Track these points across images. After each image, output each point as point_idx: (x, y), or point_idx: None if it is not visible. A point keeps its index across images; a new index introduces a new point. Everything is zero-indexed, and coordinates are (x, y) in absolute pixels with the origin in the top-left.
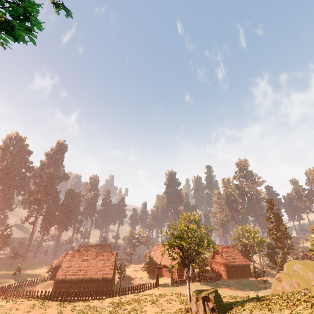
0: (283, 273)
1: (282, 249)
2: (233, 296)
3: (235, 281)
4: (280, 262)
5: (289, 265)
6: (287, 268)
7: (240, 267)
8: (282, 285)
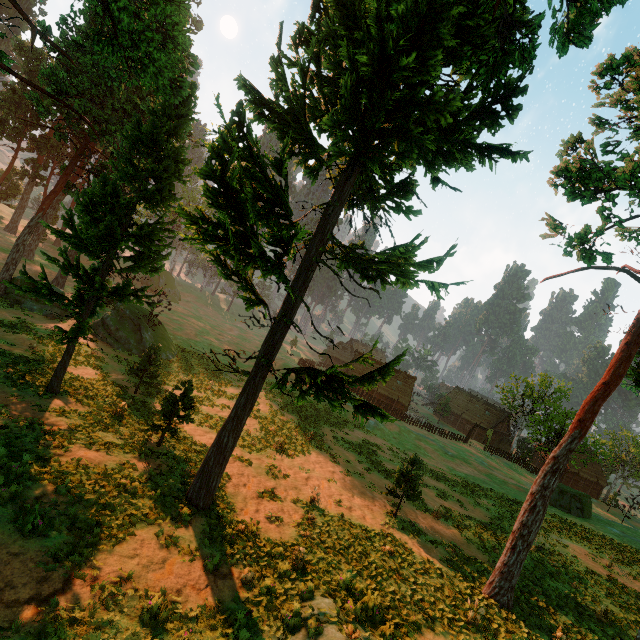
0: None
1: None
2: None
3: None
4: None
5: None
6: None
7: (586, 479)
8: None
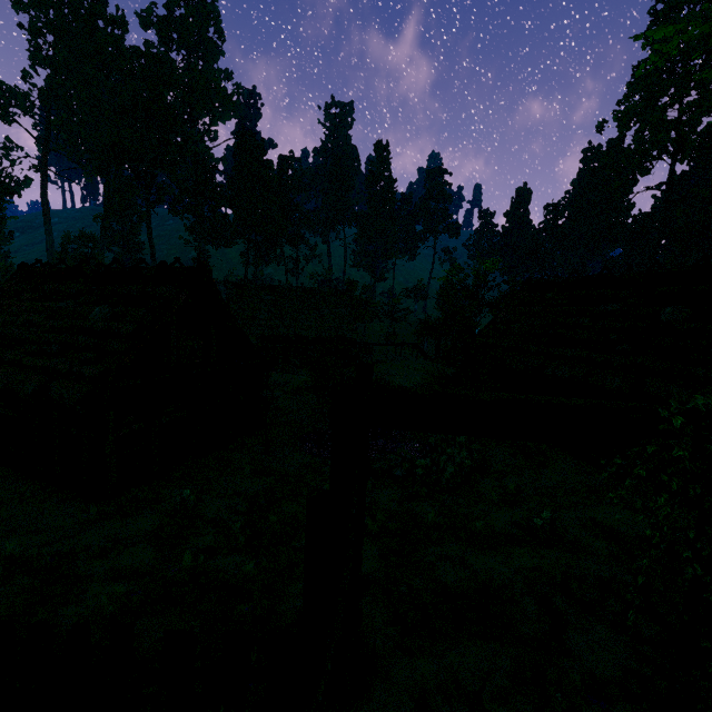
0: None
1: None
2: None
3: None
4: None
5: None
6: None
7: None
8: None
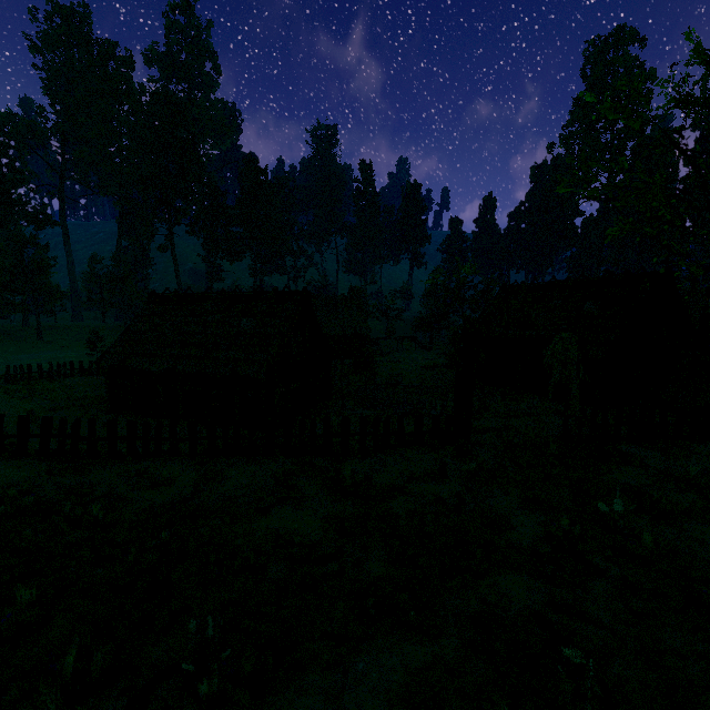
0: None
1: None
2: None
3: None
4: None
5: None
6: None
7: None
8: None
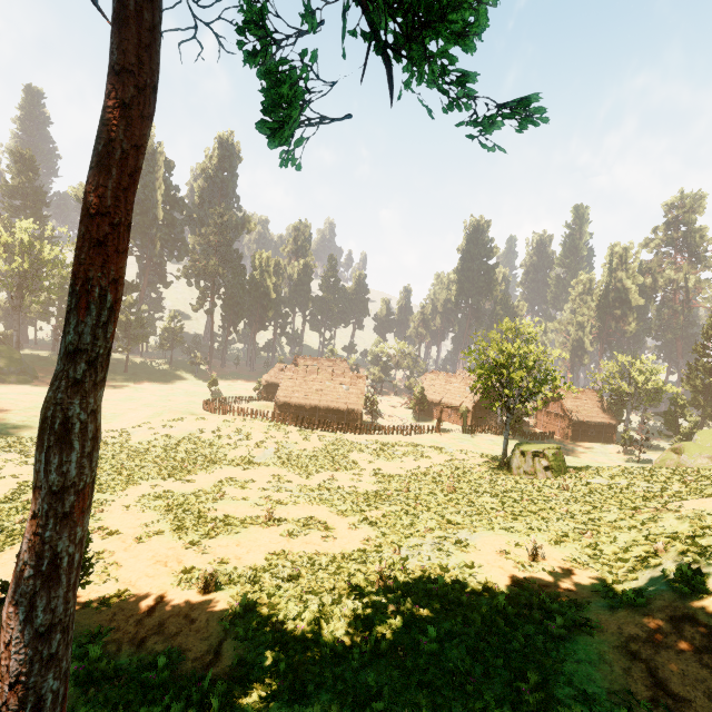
0: (691, 443)
1: (704, 409)
2: (574, 462)
3: (578, 445)
4: (689, 429)
5: (708, 434)
6: (701, 438)
7: (595, 426)
8: (679, 459)
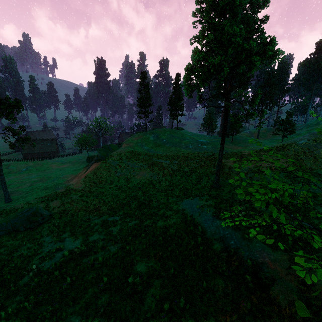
0: None
1: None
2: None
3: None
4: None
5: None
6: None
7: None
8: None
